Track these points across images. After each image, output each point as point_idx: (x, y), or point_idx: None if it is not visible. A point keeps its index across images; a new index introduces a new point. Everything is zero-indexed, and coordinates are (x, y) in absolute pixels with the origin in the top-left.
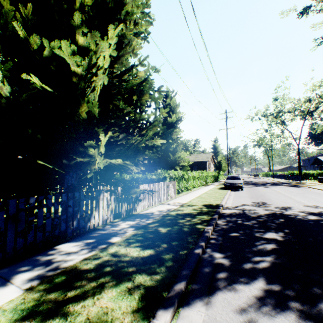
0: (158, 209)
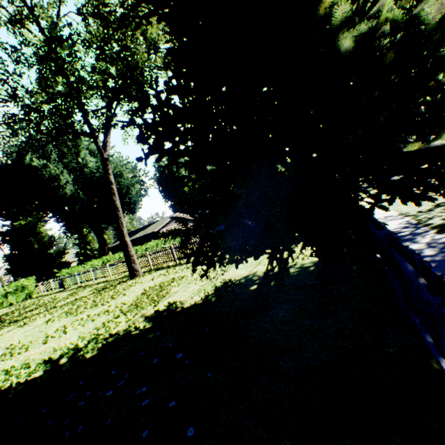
0: (390, 227)
